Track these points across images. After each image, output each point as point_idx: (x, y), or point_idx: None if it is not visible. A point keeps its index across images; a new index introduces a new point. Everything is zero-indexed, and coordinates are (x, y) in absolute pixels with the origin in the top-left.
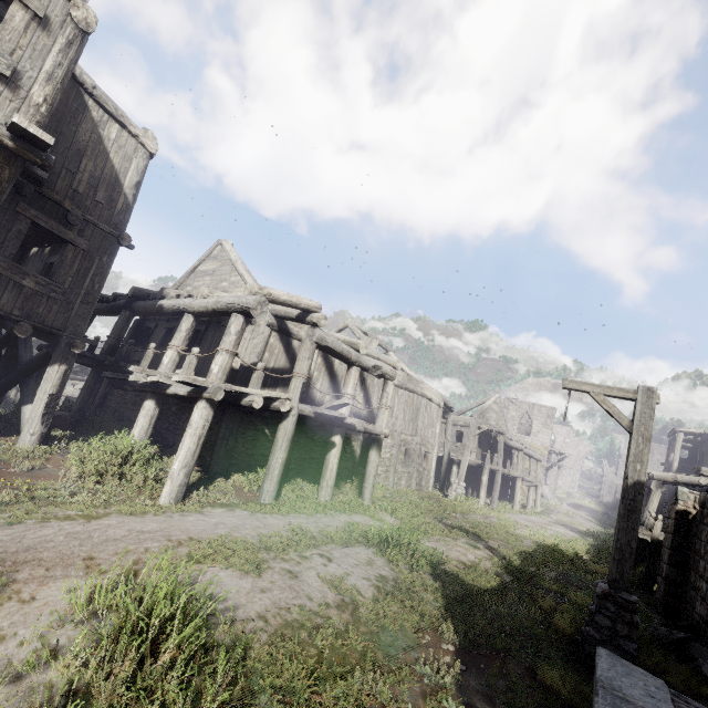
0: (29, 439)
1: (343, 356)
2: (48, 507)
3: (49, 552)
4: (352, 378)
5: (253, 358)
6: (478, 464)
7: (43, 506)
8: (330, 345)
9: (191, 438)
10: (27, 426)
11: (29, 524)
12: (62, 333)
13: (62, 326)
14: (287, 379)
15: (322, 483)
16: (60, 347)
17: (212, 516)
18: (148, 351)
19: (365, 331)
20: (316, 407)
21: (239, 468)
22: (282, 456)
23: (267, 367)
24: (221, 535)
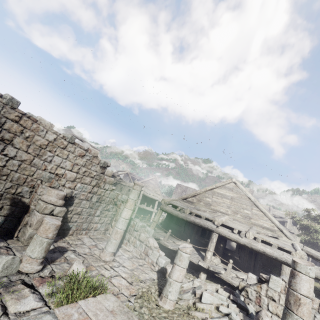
0: None
1: None
2: None
3: None
4: None
5: None
6: None
7: None
8: None
9: None
10: None
11: None
12: None
13: None
14: None
15: None
16: None
17: None
18: None
19: (81, 139)
20: None
21: None
22: None
23: None
24: None
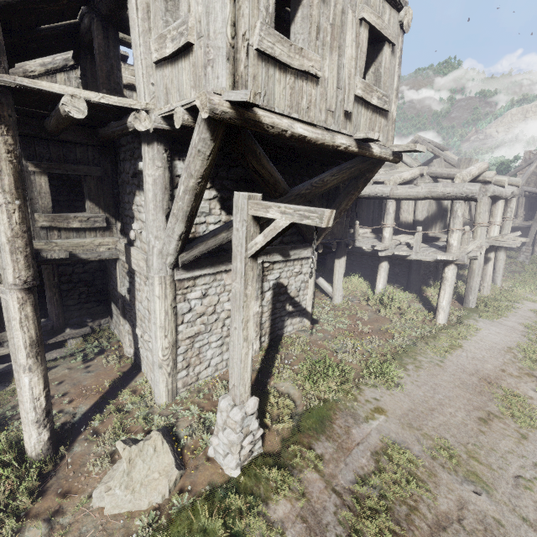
0: (340, 298)
1: (498, 197)
2: (429, 343)
3: (488, 371)
4: (499, 210)
5: (425, 214)
6: (529, 226)
7: (426, 342)
8: (495, 194)
9: (450, 287)
10: (337, 292)
11: (454, 357)
12: (344, 240)
13: (341, 236)
14: (436, 219)
15: (483, 284)
16: (341, 248)
17: (488, 329)
18: (357, 227)
19: (428, 141)
20: (493, 242)
21: (422, 283)
22: (479, 279)
23: (428, 216)
24: (522, 344)
